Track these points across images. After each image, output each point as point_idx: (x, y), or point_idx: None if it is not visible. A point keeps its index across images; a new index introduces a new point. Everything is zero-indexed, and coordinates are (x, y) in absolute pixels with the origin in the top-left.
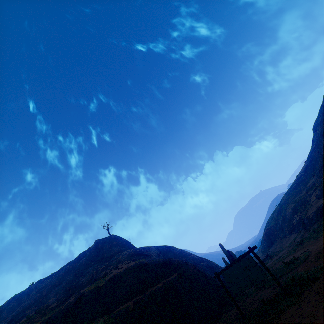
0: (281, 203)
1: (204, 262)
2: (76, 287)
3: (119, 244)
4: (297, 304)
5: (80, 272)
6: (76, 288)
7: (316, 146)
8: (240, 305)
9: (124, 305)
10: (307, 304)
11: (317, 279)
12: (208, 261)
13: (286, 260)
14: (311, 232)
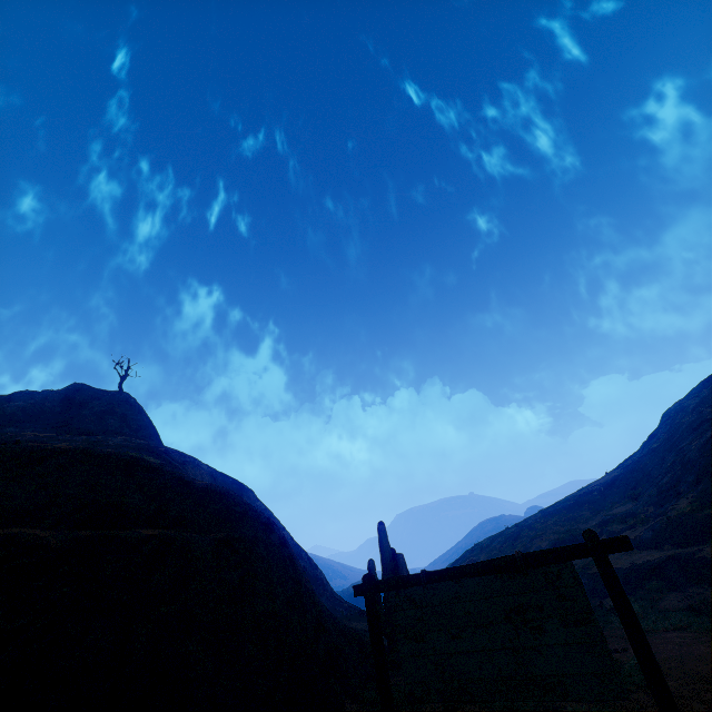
0: (524, 526)
1: (302, 561)
2: None
3: (128, 418)
4: None
5: None
6: None
7: (662, 445)
8: None
9: None
10: None
11: None
12: (312, 563)
13: None
14: (608, 609)
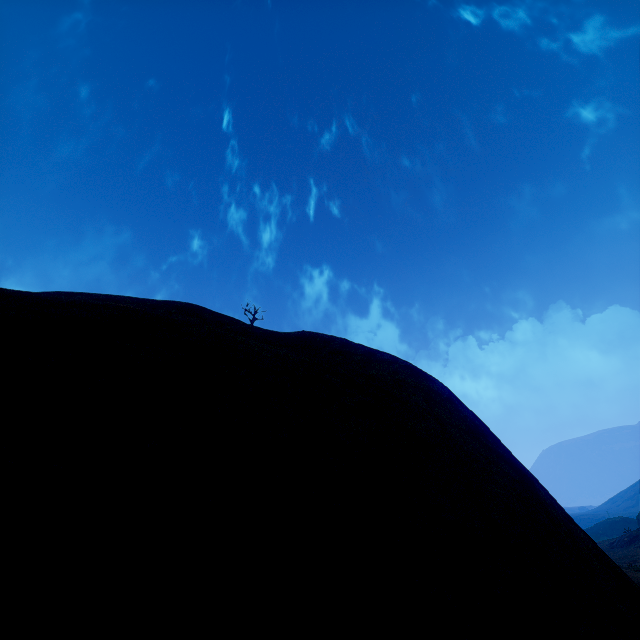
0: None
1: None
2: None
3: None
4: None
5: None
6: None
7: None
8: None
9: None
10: None
11: None
12: None
13: None
14: None
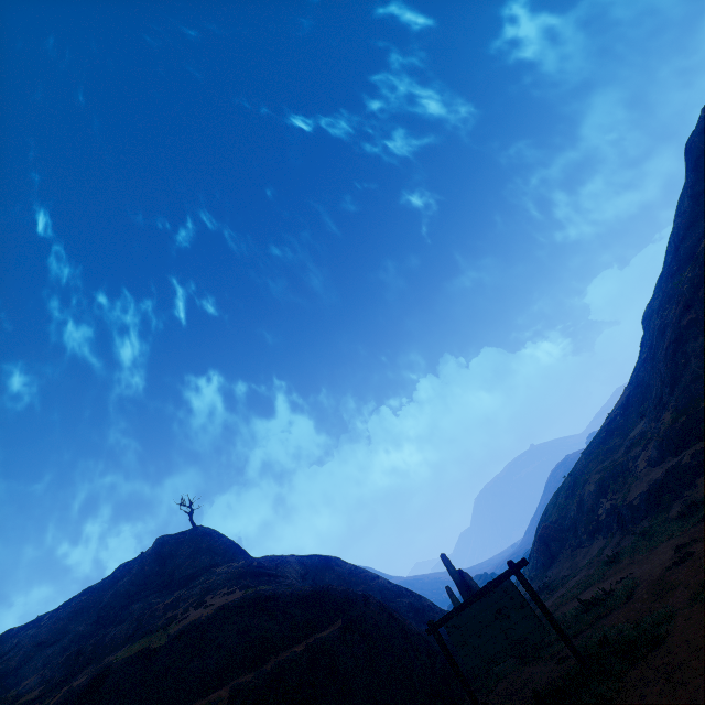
0: (575, 473)
1: (405, 598)
2: (95, 650)
3: (213, 548)
4: (617, 702)
5: (111, 613)
6: (94, 654)
7: (648, 355)
8: (483, 701)
9: (206, 697)
10: (640, 701)
11: (660, 642)
12: (414, 595)
13: (585, 597)
14: (637, 535)
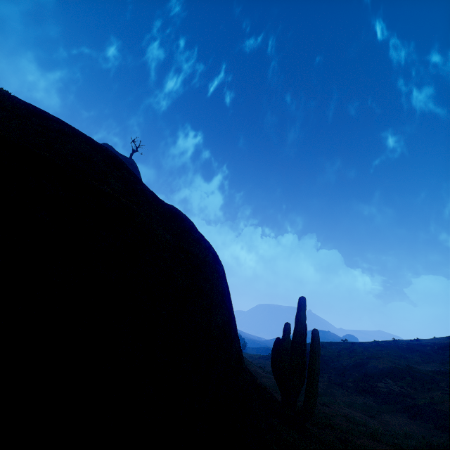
0: (360, 346)
1: None
2: None
3: None
4: None
5: None
6: None
7: None
8: None
9: None
10: None
11: None
12: None
13: None
14: None
